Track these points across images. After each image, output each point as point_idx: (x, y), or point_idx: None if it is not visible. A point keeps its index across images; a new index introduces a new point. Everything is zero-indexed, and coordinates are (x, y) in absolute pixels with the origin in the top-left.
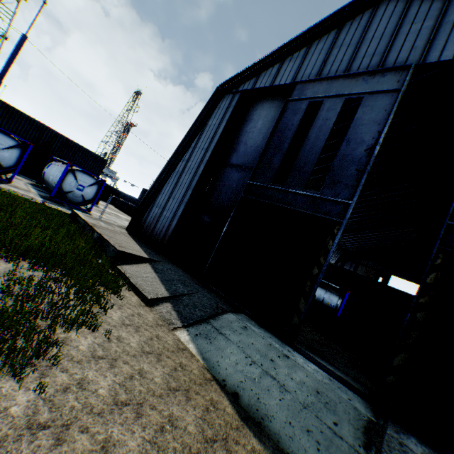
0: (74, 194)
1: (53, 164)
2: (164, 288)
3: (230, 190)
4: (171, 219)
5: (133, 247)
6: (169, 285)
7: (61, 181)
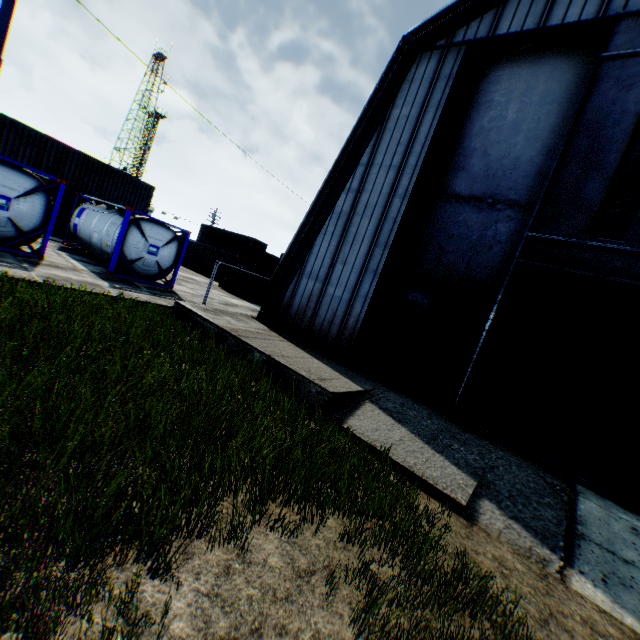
0: (145, 263)
1: (87, 209)
2: (450, 463)
3: (465, 246)
4: (348, 302)
5: (321, 369)
6: (446, 452)
7: (121, 243)
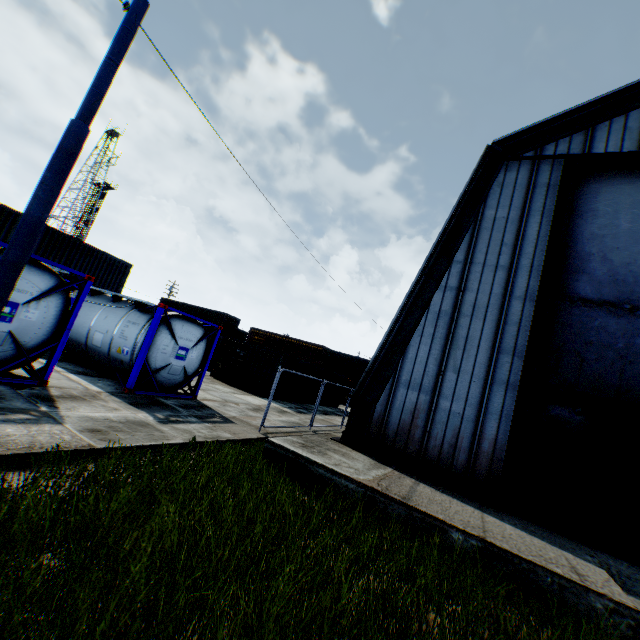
0: (170, 370)
1: None
2: None
3: (611, 354)
4: (475, 419)
5: (525, 538)
6: None
7: (147, 349)
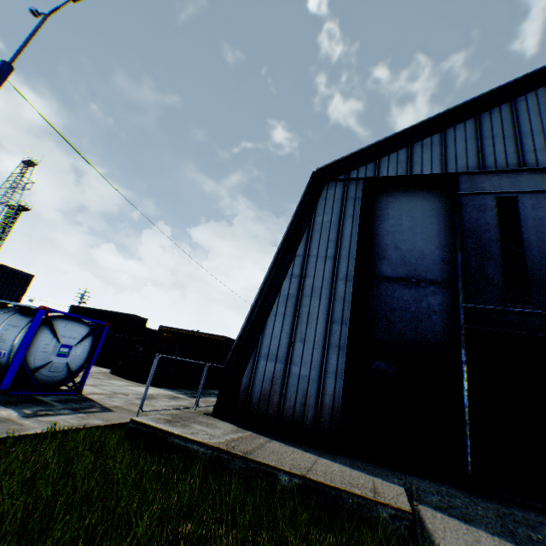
0: (52, 368)
1: None
2: None
3: (408, 316)
4: (318, 379)
5: (346, 471)
6: None
7: (25, 349)
